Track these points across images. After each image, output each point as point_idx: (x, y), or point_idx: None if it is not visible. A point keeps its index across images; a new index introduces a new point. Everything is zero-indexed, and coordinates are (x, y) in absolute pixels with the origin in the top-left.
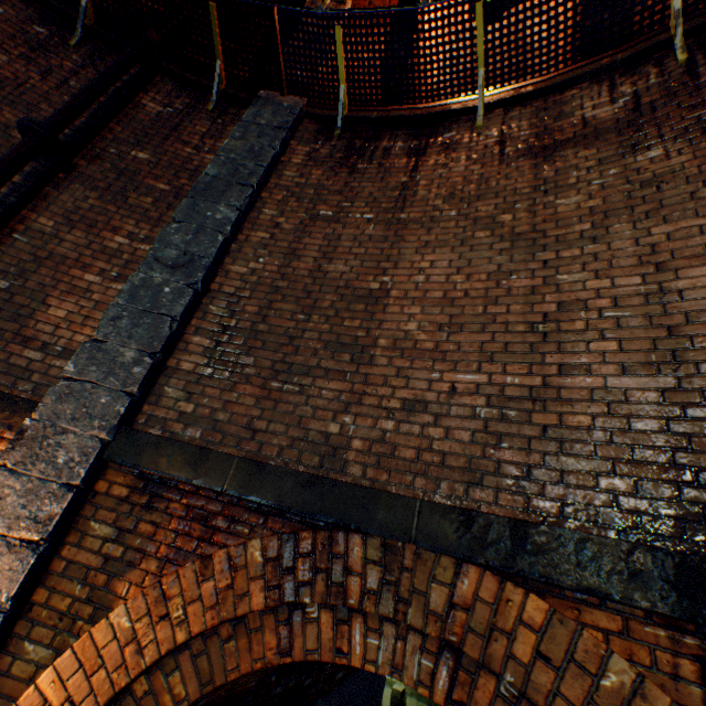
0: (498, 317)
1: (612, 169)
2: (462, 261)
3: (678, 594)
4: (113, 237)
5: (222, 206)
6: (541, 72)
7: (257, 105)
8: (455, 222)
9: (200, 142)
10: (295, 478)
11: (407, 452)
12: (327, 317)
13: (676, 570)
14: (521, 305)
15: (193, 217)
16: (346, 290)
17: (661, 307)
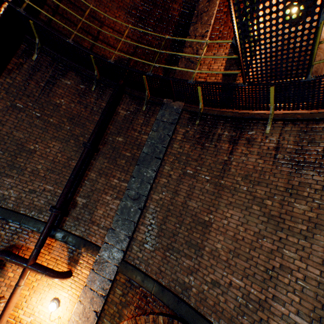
0: (253, 257)
1: None
2: (244, 219)
3: None
4: (113, 180)
5: (149, 170)
6: (307, 109)
7: (162, 108)
8: (244, 194)
9: (140, 128)
10: (173, 297)
11: (210, 302)
12: (187, 228)
13: None
14: (264, 256)
15: (139, 175)
16: (195, 217)
17: (323, 292)
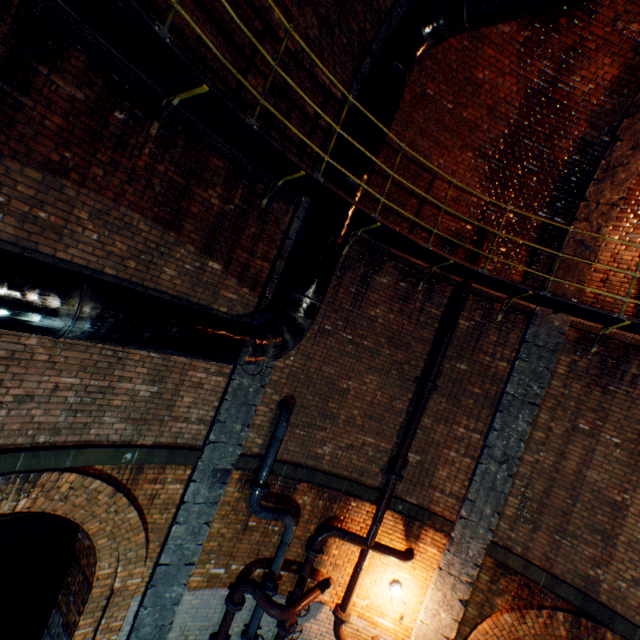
0: None
1: None
2: None
3: None
4: (457, 428)
5: (520, 421)
6: None
7: (534, 323)
8: None
9: (492, 350)
10: (574, 592)
11: (631, 601)
12: (585, 507)
13: None
14: None
15: (504, 428)
16: (598, 494)
17: None
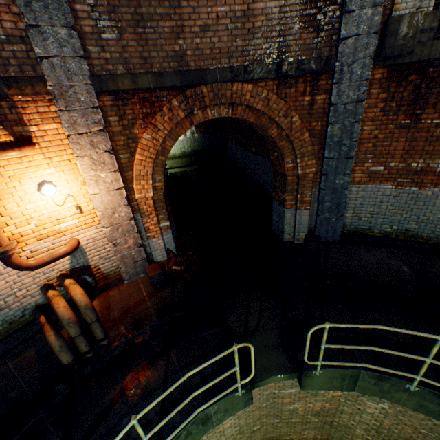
0: None
1: None
2: None
3: (276, 73)
4: None
5: None
6: None
7: None
8: None
9: None
10: (175, 75)
11: (208, 52)
12: None
13: (276, 68)
14: None
15: None
16: None
17: None
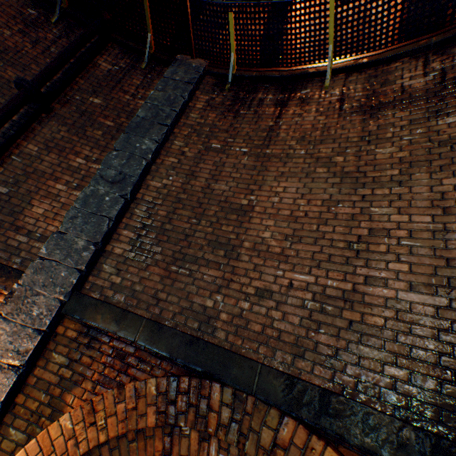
0: (326, 234)
1: (419, 129)
2: (305, 189)
3: None
4: (75, 159)
5: (146, 140)
6: (374, 48)
7: (174, 65)
8: (303, 159)
9: (135, 91)
10: (181, 337)
11: (256, 327)
12: (211, 222)
13: (432, 449)
14: (343, 227)
15: (127, 147)
16: (225, 204)
17: (443, 242)
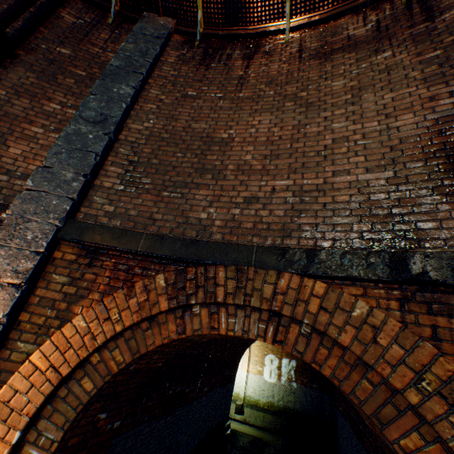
0: (298, 149)
1: (364, 64)
2: (278, 120)
3: (390, 270)
4: (49, 104)
5: (123, 86)
6: (323, 7)
7: (142, 22)
8: (273, 98)
9: (104, 45)
10: (182, 242)
11: (248, 225)
12: (196, 154)
13: (390, 259)
14: (312, 142)
15: (104, 92)
16: (207, 139)
17: (387, 136)
